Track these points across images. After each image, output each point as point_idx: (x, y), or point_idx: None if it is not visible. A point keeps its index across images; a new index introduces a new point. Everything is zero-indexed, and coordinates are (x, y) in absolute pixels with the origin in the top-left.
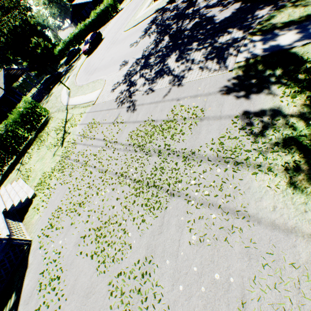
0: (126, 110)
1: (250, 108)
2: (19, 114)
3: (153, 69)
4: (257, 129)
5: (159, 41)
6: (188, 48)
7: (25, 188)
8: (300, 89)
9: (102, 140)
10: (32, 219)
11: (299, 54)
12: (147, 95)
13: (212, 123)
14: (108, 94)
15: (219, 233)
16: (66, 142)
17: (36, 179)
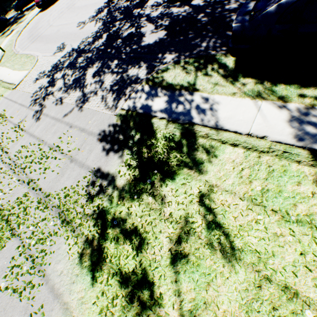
0: (33, 115)
1: (103, 166)
2: None
3: (75, 73)
4: (94, 191)
5: (98, 35)
6: (109, 64)
7: None
8: (135, 164)
9: None
10: None
11: (155, 126)
12: (56, 105)
13: (76, 168)
14: (30, 82)
15: (22, 284)
16: None
17: None
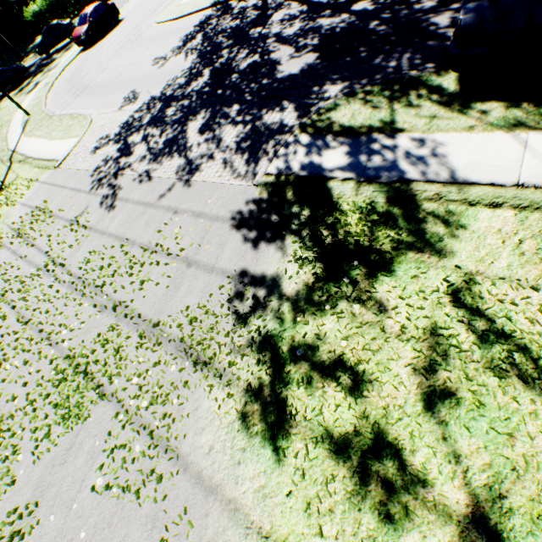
0: (100, 202)
1: (251, 266)
2: None
3: (166, 132)
4: (244, 308)
5: (195, 73)
6: (225, 111)
7: None
8: (313, 256)
9: (44, 253)
10: None
11: (335, 193)
12: (140, 184)
13: (199, 275)
14: (86, 154)
15: (136, 478)
16: None
17: None
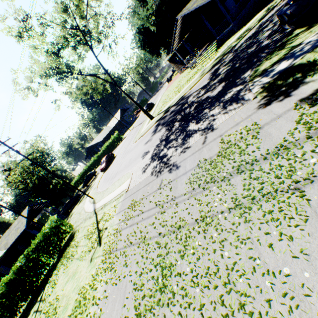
0: (168, 173)
1: (301, 96)
2: (43, 236)
3: (178, 138)
4: None
5: (170, 128)
6: (201, 114)
7: None
8: None
9: (154, 208)
10: None
11: (303, 62)
12: (185, 152)
13: (274, 123)
14: (139, 176)
15: None
16: (105, 238)
17: (69, 304)
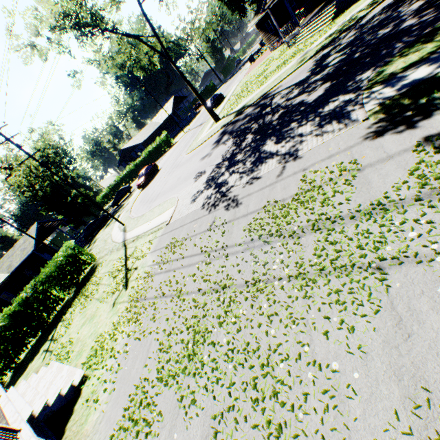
0: (224, 210)
1: (430, 132)
2: (56, 265)
3: (247, 161)
4: None
5: (240, 141)
6: (286, 130)
7: (64, 372)
8: None
9: (198, 254)
10: (84, 426)
11: None
12: (252, 184)
13: (380, 166)
14: (187, 206)
15: None
16: (133, 280)
17: (84, 351)
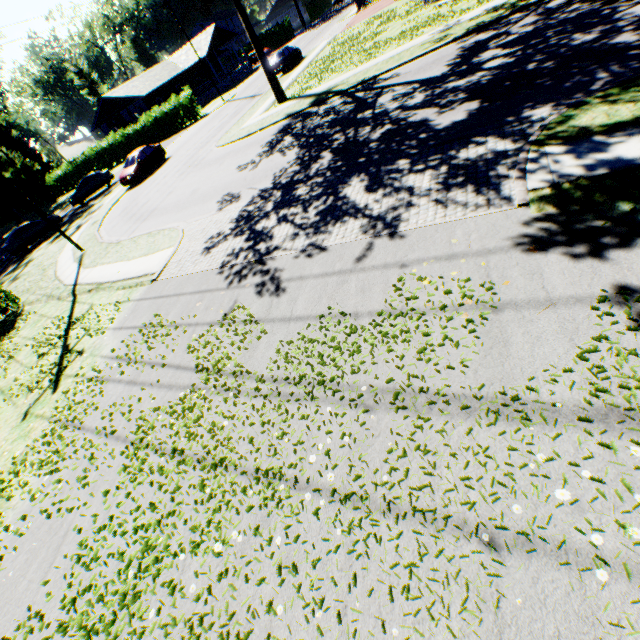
0: (254, 292)
1: (627, 279)
2: None
3: (312, 206)
4: None
5: (309, 159)
6: (388, 169)
7: None
8: None
9: (190, 369)
10: None
11: None
12: (310, 258)
13: (532, 316)
14: (194, 257)
15: None
16: (70, 377)
17: None
